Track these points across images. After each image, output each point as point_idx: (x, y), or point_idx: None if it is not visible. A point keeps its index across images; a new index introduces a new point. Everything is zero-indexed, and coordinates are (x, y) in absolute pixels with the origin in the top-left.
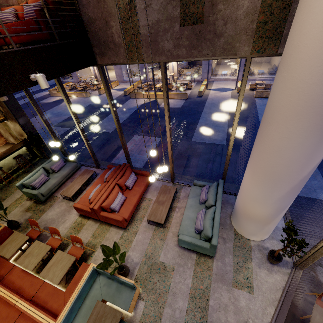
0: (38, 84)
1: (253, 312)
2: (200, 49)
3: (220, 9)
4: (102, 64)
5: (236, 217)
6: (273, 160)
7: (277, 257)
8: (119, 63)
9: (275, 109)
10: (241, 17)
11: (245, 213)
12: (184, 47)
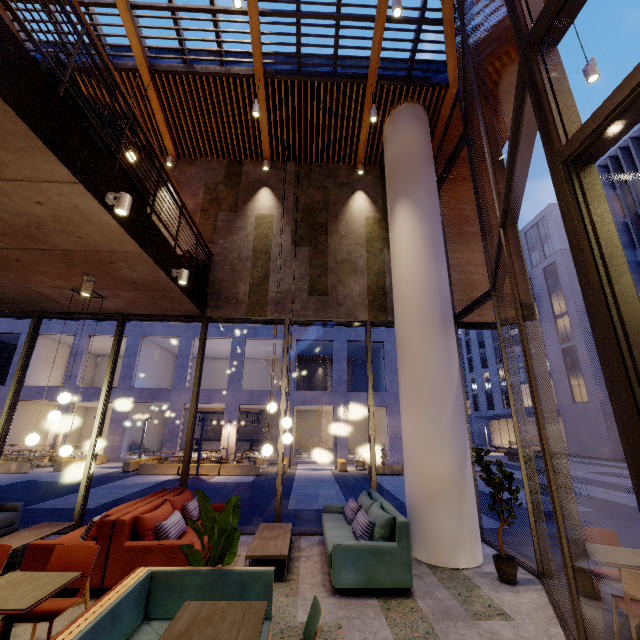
0: (172, 280)
1: (532, 638)
2: (326, 312)
3: (340, 290)
4: (211, 316)
5: (419, 522)
6: (422, 374)
7: (508, 559)
8: (235, 317)
9: (404, 330)
10: (356, 296)
11: (426, 491)
12: (311, 309)
